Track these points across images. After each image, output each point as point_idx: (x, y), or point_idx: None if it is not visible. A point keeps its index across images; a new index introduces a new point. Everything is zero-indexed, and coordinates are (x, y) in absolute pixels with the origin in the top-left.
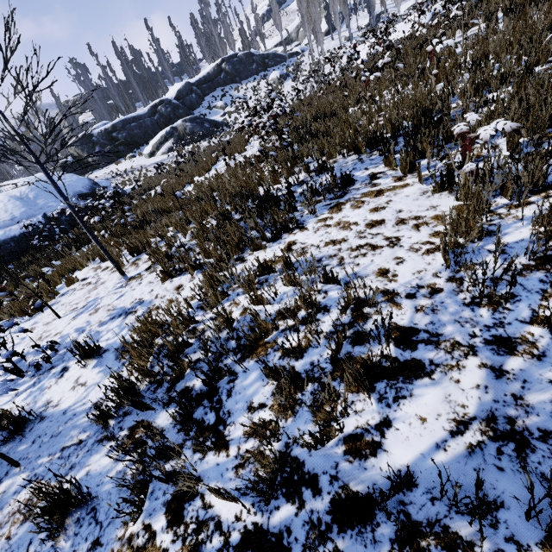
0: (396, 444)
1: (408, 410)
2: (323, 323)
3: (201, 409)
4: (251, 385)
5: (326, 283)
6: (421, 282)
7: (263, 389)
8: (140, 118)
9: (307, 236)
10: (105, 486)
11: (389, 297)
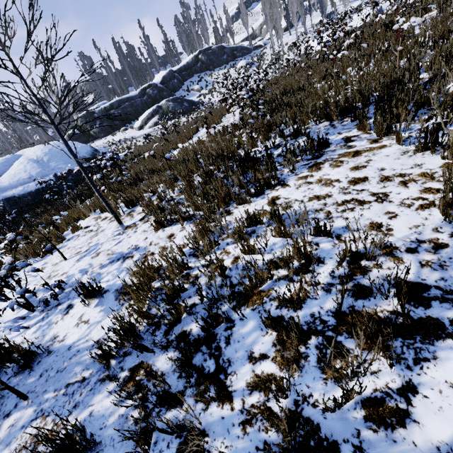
0: (427, 415)
1: (435, 375)
2: (319, 274)
3: (200, 355)
4: (249, 333)
5: (316, 235)
6: (421, 237)
7: (263, 339)
8: (132, 99)
9: (290, 192)
10: (108, 430)
11: (387, 251)
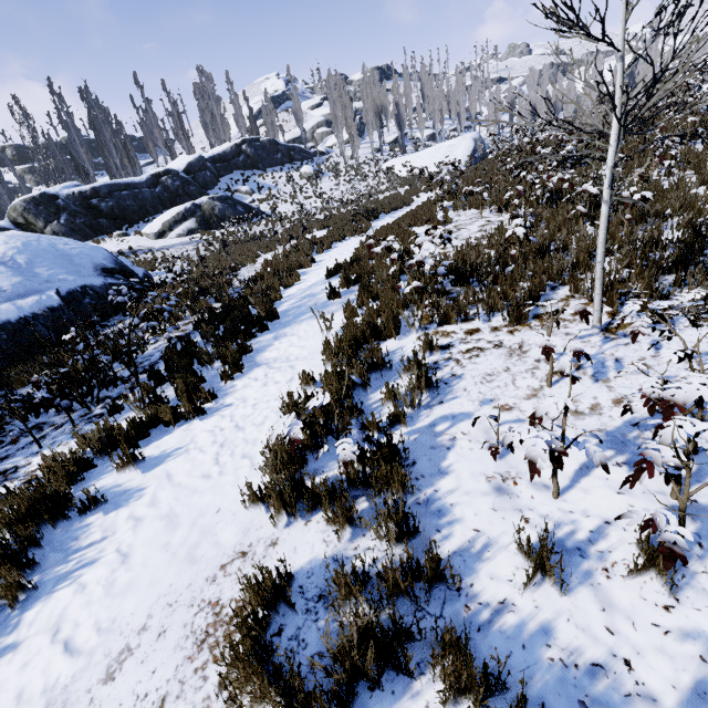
0: None
1: None
2: None
3: None
4: None
5: None
6: None
7: None
8: (135, 186)
9: None
10: None
11: None
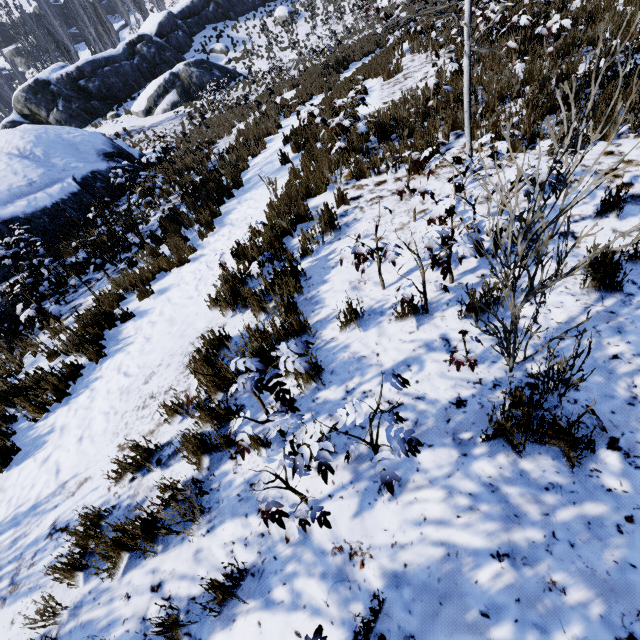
0: None
1: None
2: None
3: None
4: None
5: None
6: None
7: None
8: (114, 60)
9: None
10: None
11: None
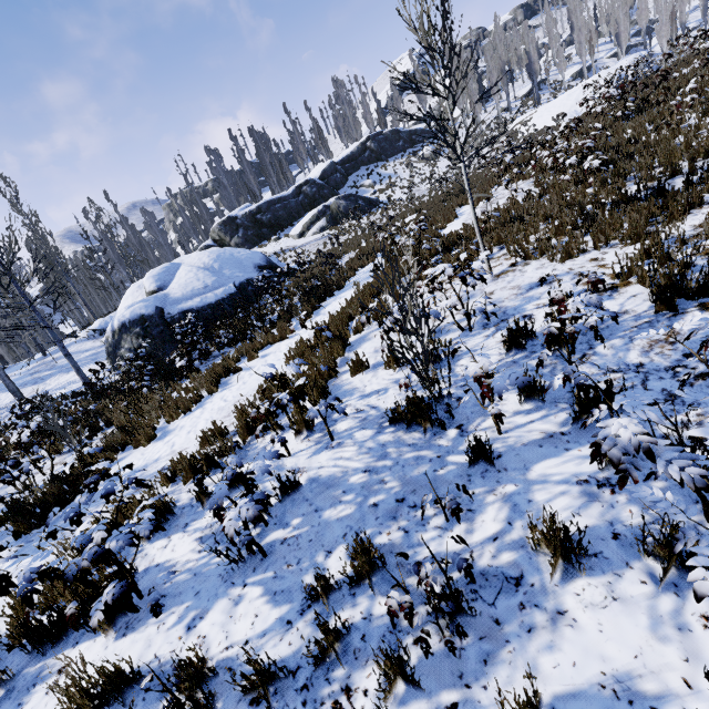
0: None
1: None
2: None
3: None
4: None
5: None
6: None
7: None
8: (284, 199)
9: None
10: None
11: None
